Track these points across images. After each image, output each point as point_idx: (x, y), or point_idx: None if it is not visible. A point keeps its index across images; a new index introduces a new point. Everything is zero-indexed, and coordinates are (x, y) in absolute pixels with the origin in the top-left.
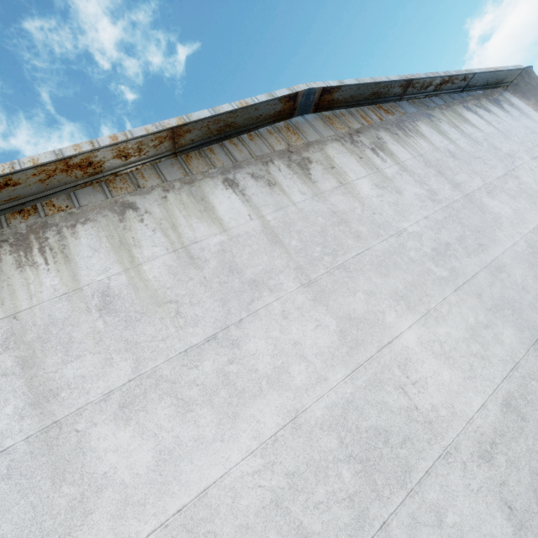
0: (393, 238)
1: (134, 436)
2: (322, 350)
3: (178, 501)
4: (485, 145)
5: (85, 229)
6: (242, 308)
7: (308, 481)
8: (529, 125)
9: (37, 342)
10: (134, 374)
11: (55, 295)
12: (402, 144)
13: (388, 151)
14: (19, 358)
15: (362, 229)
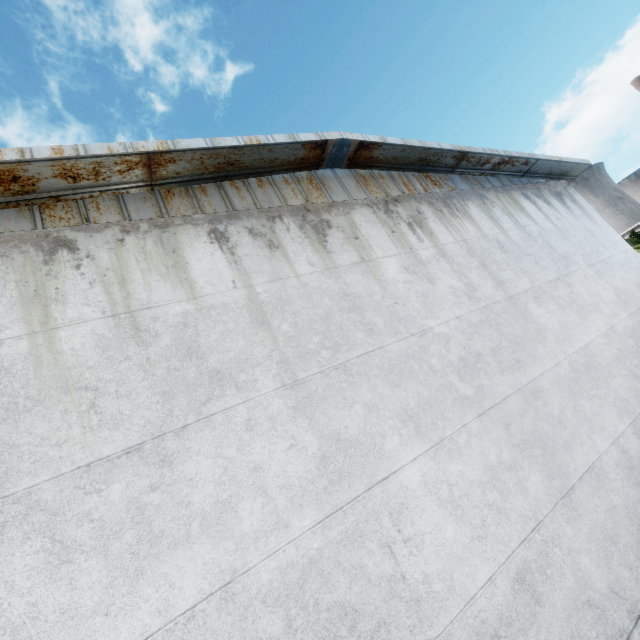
0: (415, 338)
1: None
2: (291, 481)
3: None
4: (539, 241)
5: None
6: (191, 410)
7: None
8: (589, 227)
9: None
10: None
11: None
12: (445, 223)
13: (428, 230)
14: None
15: (378, 321)
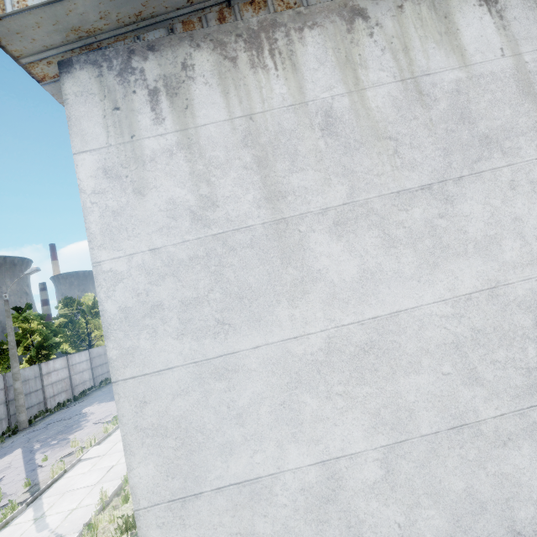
0: None
1: (344, 251)
2: None
3: (374, 311)
4: None
5: (312, 36)
6: (465, 165)
7: (491, 342)
8: None
9: (269, 146)
10: (348, 200)
11: (283, 104)
12: None
13: None
14: (255, 157)
15: None
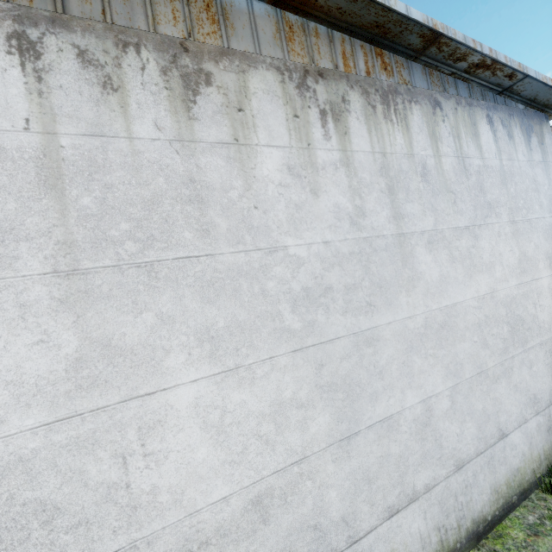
0: (260, 253)
1: None
2: (24, 378)
3: None
4: (473, 179)
5: None
6: None
7: None
8: (539, 179)
9: None
10: None
11: None
12: (371, 125)
13: (344, 126)
14: None
15: (220, 224)
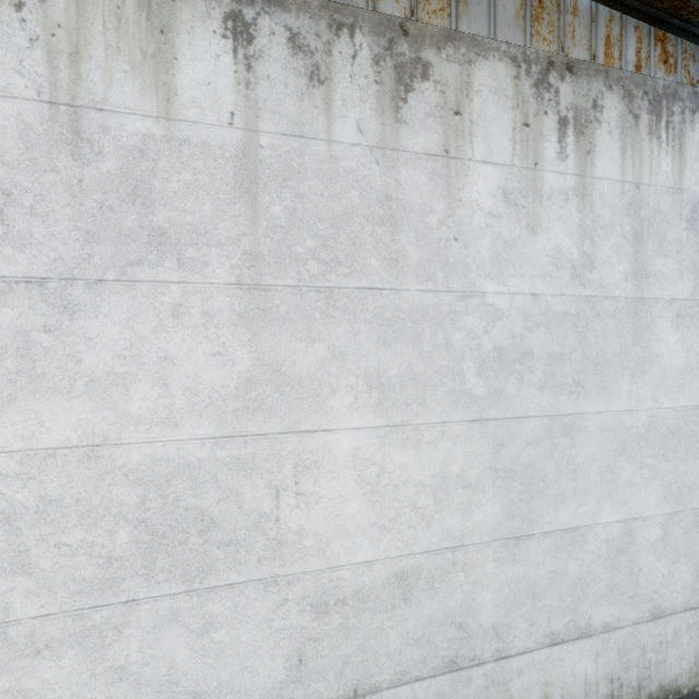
0: (451, 296)
1: None
2: (200, 388)
3: None
4: None
5: None
6: (114, 265)
7: (67, 518)
8: None
9: None
10: None
11: None
12: (627, 143)
13: (588, 142)
14: None
15: (412, 254)
